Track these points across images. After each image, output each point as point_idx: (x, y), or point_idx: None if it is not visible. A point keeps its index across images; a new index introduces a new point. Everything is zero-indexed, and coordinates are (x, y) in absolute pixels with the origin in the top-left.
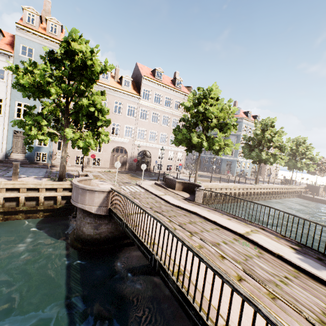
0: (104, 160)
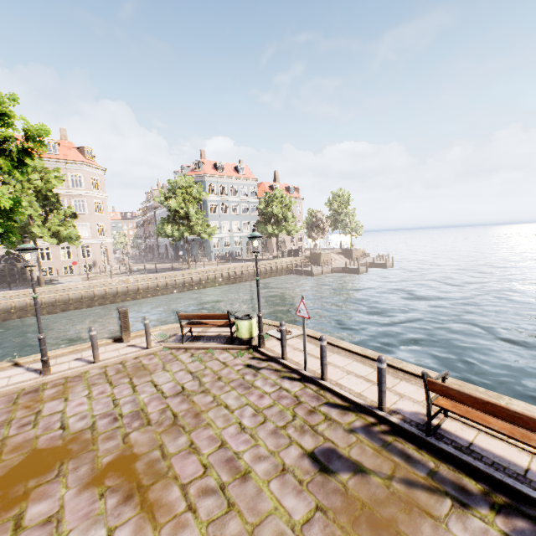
0: None
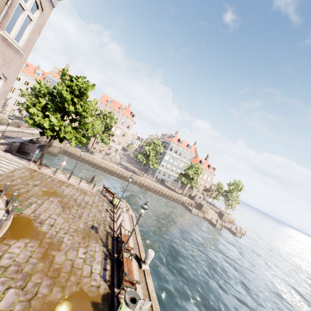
0: None
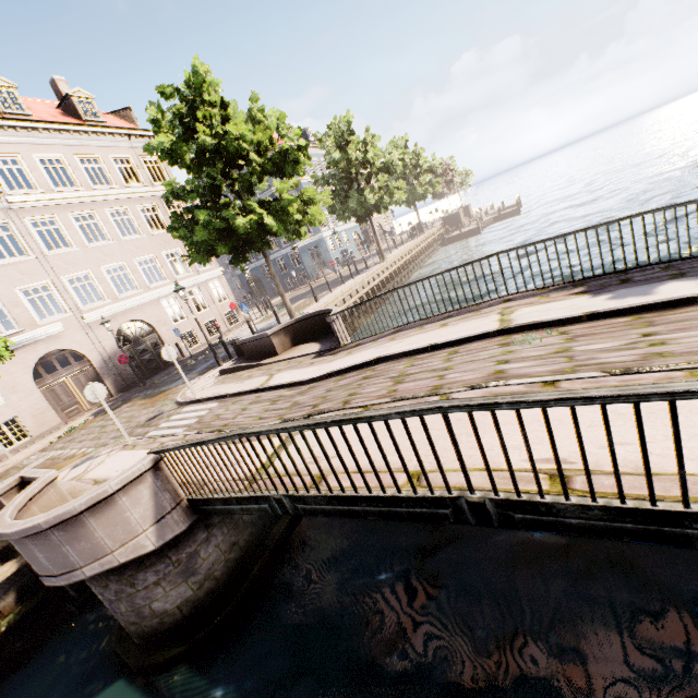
0: (31, 413)
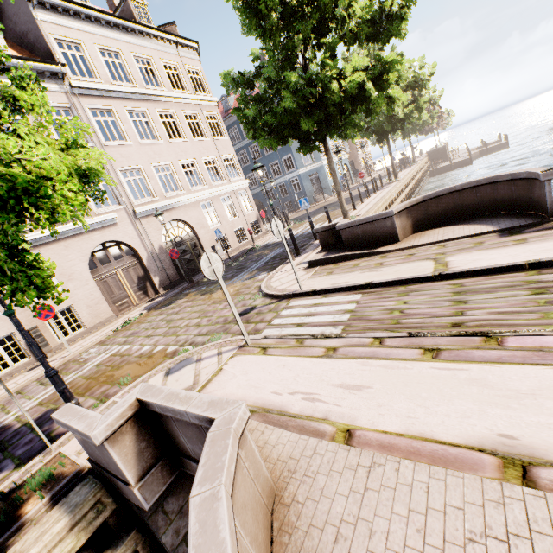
0: (85, 304)
